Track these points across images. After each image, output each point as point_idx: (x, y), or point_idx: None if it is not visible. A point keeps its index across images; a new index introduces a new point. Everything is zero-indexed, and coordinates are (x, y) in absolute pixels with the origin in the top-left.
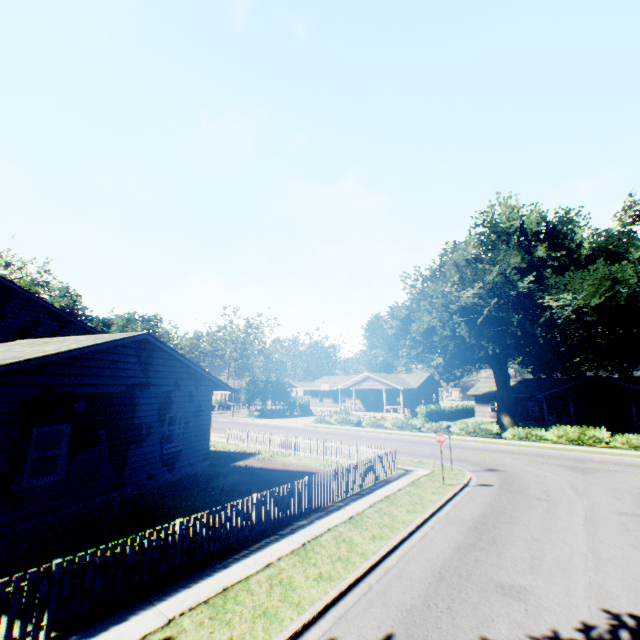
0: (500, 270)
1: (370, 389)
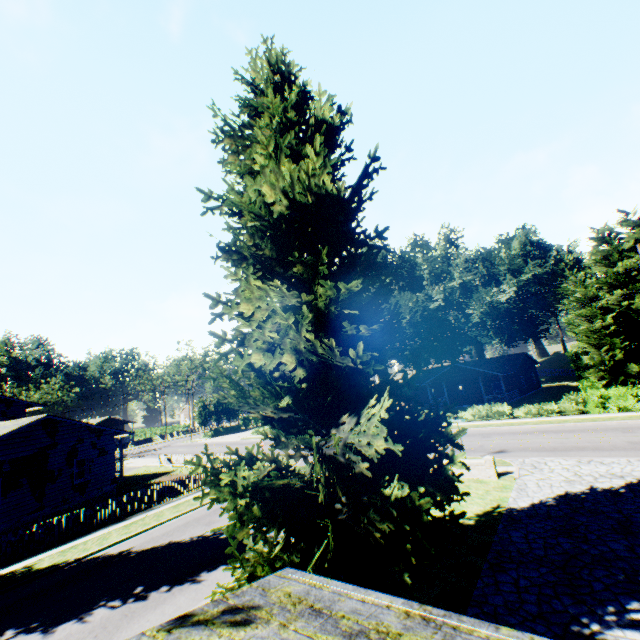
0: None
1: None
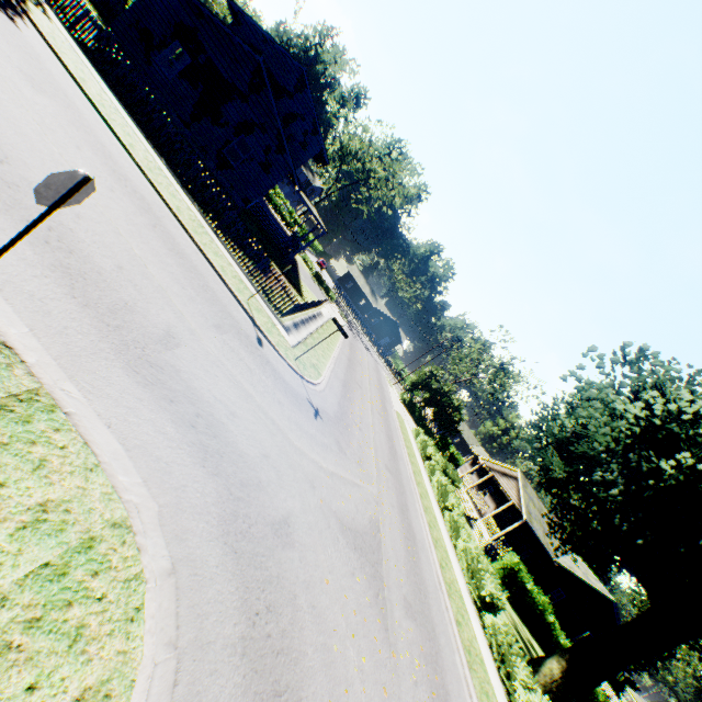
0: None
1: (516, 510)
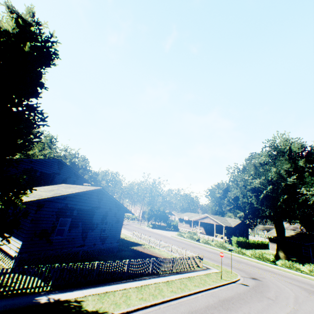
0: (277, 170)
1: (209, 223)
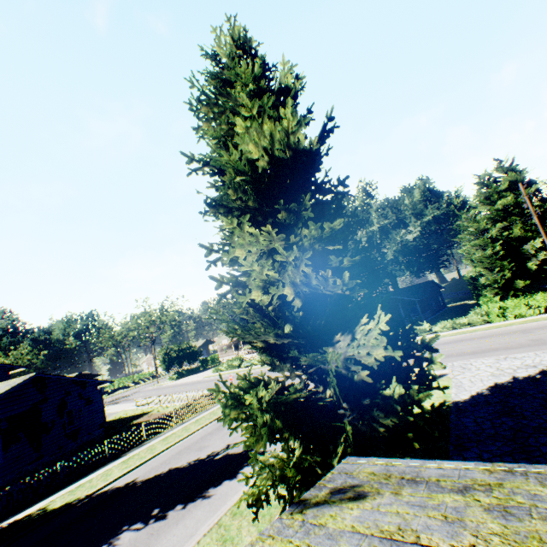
0: None
1: None
